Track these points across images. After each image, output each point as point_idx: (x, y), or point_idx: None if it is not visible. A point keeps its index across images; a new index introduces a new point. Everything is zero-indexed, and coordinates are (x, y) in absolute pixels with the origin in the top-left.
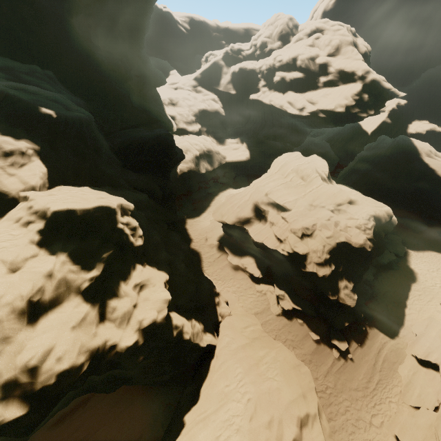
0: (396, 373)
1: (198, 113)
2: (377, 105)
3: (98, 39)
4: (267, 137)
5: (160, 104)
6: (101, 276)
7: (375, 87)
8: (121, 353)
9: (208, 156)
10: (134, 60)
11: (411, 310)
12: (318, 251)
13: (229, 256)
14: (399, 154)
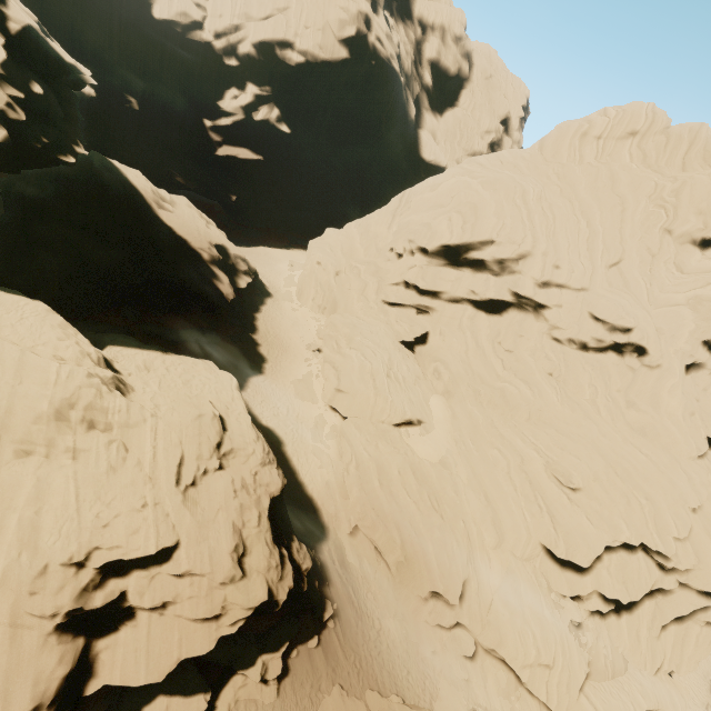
0: (350, 566)
1: None
2: (73, 118)
3: None
4: None
5: None
6: None
7: (43, 59)
8: None
9: None
10: None
11: (310, 487)
12: (270, 559)
13: None
14: (118, 206)
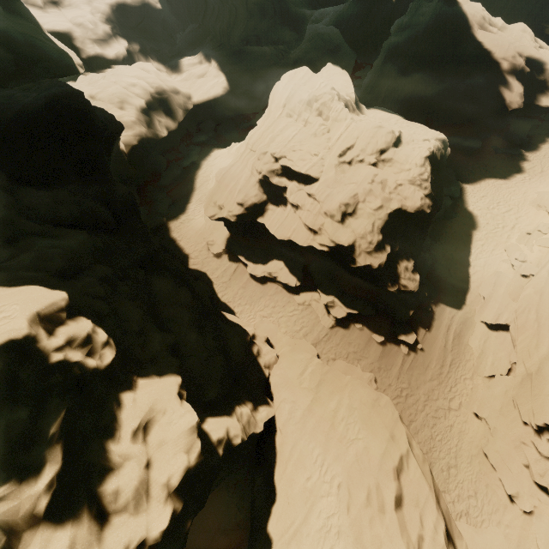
0: (467, 347)
1: (112, 13)
2: None
3: None
4: (246, 40)
5: (25, 14)
6: (66, 462)
7: None
8: (157, 543)
9: (161, 101)
10: None
11: (475, 268)
12: (367, 233)
13: (249, 267)
14: (443, 33)
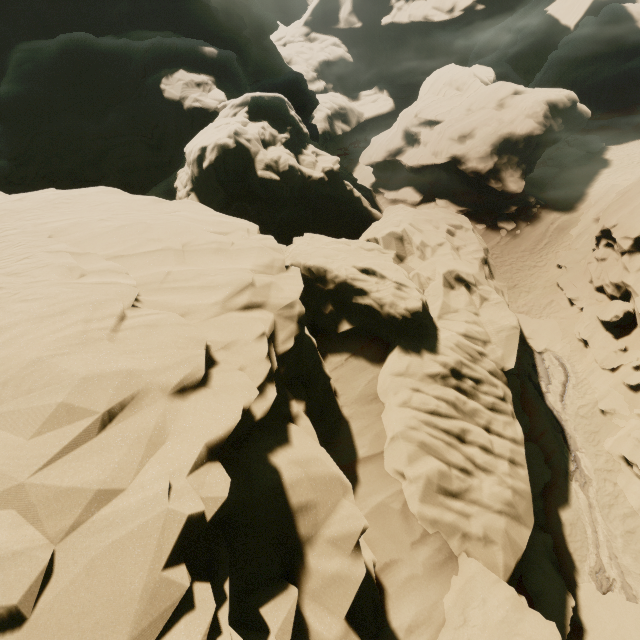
0: (567, 235)
1: (319, 67)
2: None
3: None
4: (414, 73)
5: (278, 55)
6: (290, 142)
7: None
8: (316, 181)
9: (341, 115)
10: (242, 6)
11: (594, 189)
12: (477, 146)
13: (385, 194)
14: (605, 34)
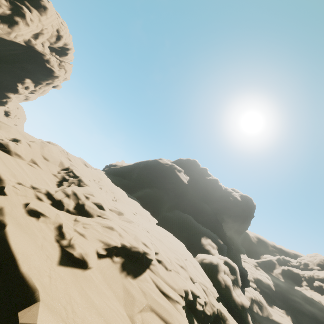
0: None
1: (256, 279)
2: None
3: (226, 230)
4: (310, 322)
5: (240, 260)
6: (233, 280)
7: None
8: (236, 299)
9: (259, 304)
10: (235, 240)
11: None
12: None
13: None
14: None
